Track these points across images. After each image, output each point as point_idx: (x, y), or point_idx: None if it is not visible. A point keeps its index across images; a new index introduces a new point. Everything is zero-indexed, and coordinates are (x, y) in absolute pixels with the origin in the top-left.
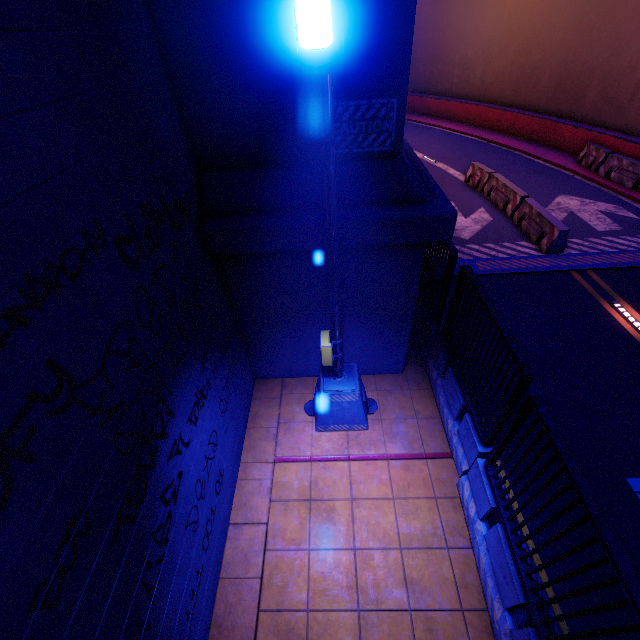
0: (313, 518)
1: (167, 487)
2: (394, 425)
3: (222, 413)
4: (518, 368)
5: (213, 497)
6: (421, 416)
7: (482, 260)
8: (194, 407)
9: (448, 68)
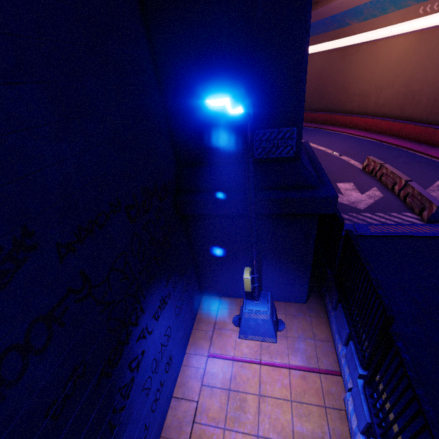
0: (230, 404)
1: (134, 359)
2: (296, 342)
3: (176, 315)
4: (383, 309)
5: (163, 373)
6: (318, 338)
7: (373, 225)
8: (158, 309)
9: (351, 97)
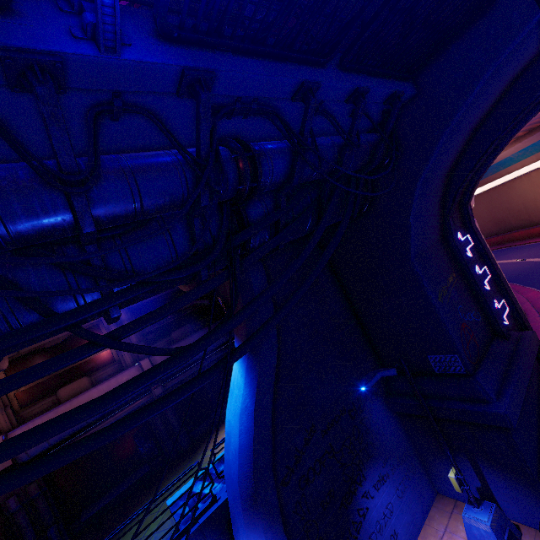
0: None
1: (360, 508)
2: None
3: (398, 497)
4: None
5: None
6: None
7: None
8: (377, 482)
9: None
